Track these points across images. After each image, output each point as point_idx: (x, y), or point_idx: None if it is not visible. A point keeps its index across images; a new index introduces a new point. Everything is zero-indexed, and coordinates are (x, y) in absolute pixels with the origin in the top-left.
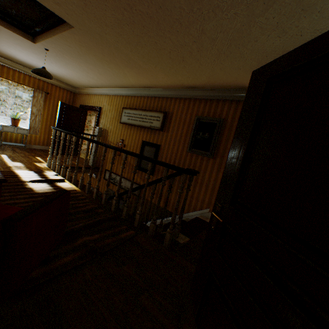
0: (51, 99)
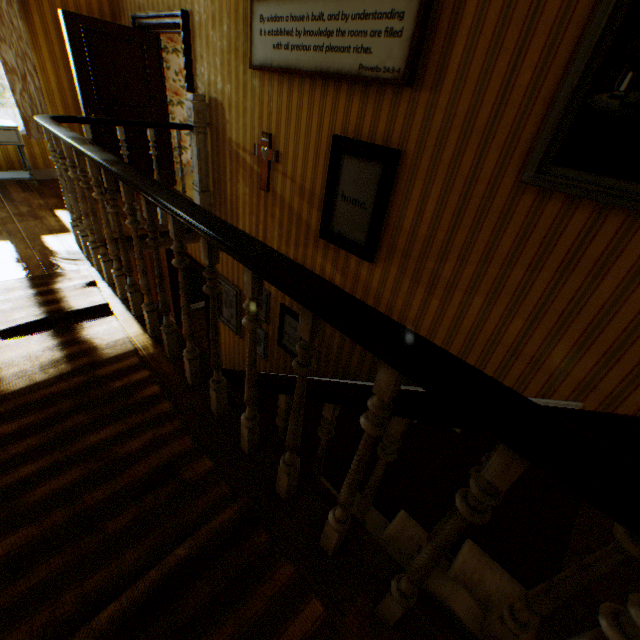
0: (43, 7)
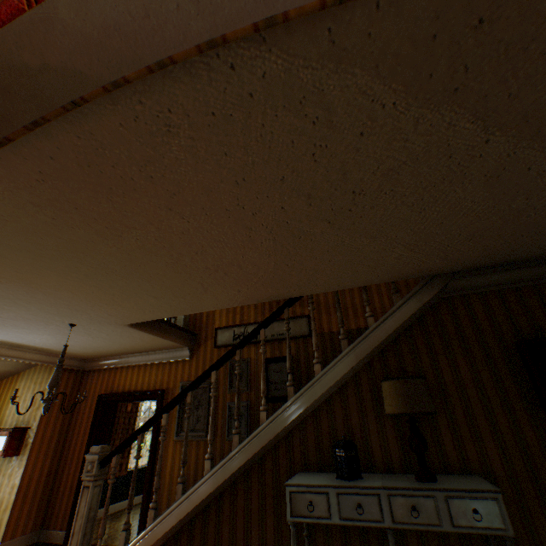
0: None
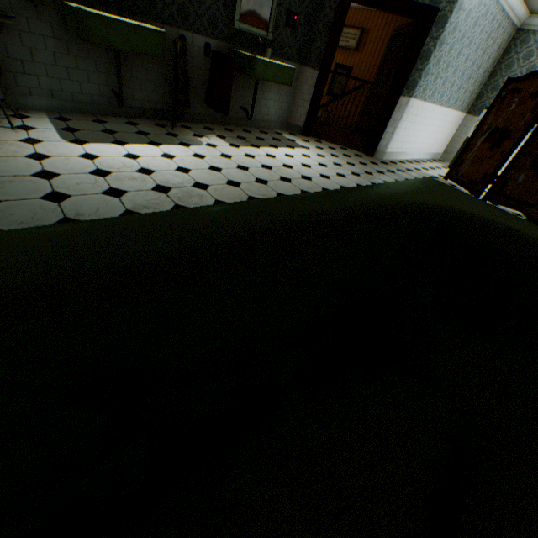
0: None
